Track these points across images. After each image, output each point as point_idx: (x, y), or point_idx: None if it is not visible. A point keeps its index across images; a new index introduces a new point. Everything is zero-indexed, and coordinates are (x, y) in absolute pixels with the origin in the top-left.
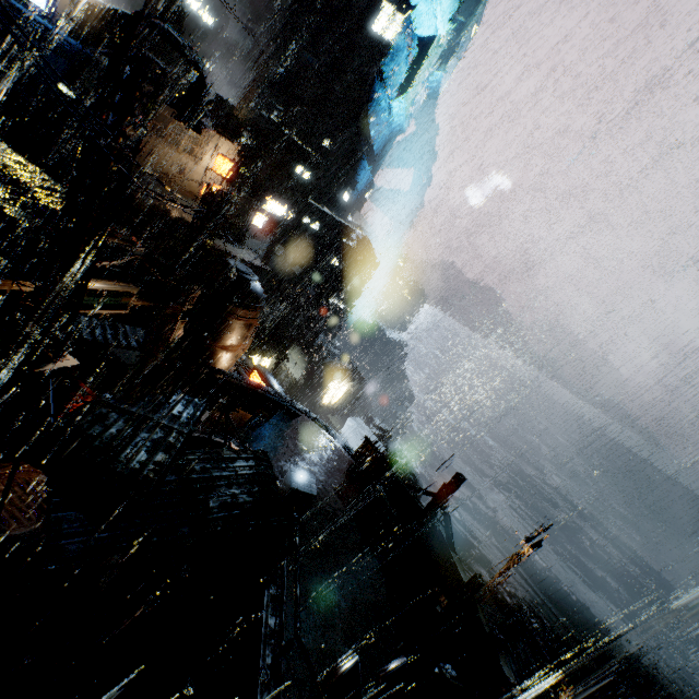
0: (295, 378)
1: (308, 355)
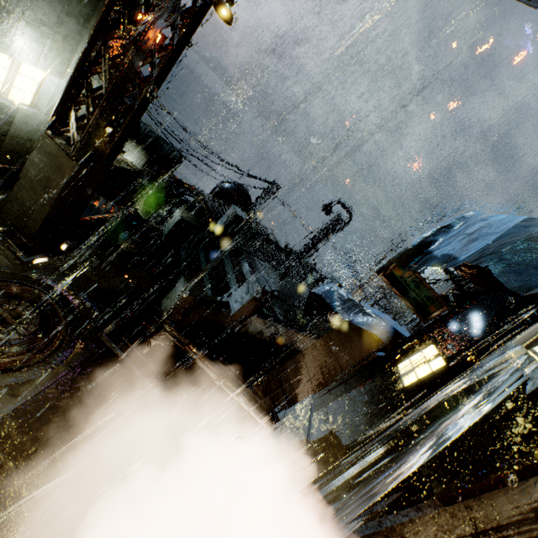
0: (136, 167)
1: (147, 149)
